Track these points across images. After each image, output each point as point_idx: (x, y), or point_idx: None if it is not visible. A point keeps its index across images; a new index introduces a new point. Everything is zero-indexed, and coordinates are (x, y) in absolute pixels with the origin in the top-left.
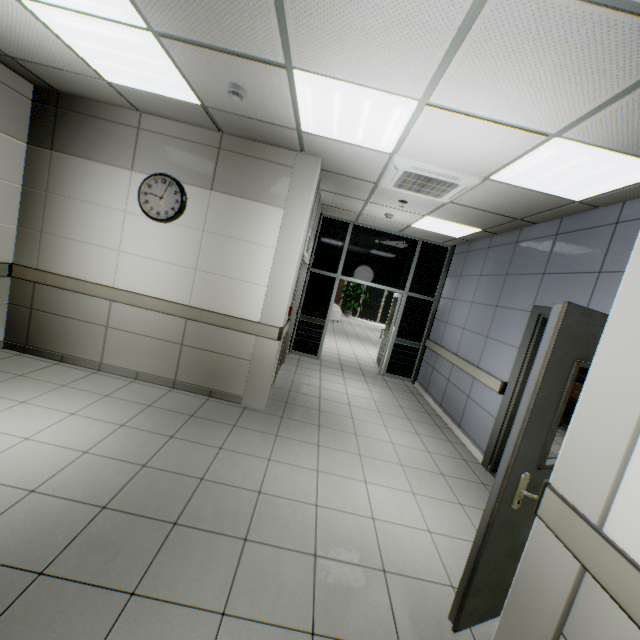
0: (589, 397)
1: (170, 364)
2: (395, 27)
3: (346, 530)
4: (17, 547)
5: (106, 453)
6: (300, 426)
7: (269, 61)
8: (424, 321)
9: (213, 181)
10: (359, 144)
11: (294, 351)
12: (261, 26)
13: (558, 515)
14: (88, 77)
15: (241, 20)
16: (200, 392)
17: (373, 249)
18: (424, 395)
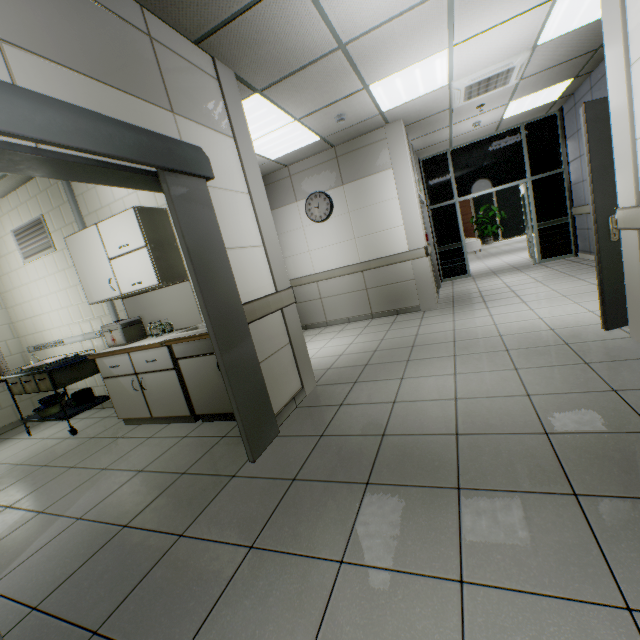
0: (615, 146)
1: (364, 305)
2: (414, 35)
3: (519, 326)
4: (351, 363)
5: (360, 342)
6: (469, 306)
7: (354, 92)
8: (561, 194)
9: (341, 179)
10: (423, 94)
11: (445, 279)
12: (348, 82)
13: (623, 218)
14: (263, 165)
15: (338, 86)
16: (390, 314)
17: (477, 160)
18: (589, 258)
